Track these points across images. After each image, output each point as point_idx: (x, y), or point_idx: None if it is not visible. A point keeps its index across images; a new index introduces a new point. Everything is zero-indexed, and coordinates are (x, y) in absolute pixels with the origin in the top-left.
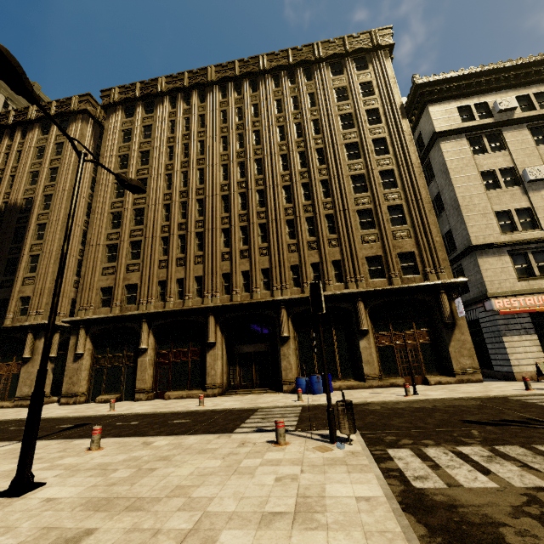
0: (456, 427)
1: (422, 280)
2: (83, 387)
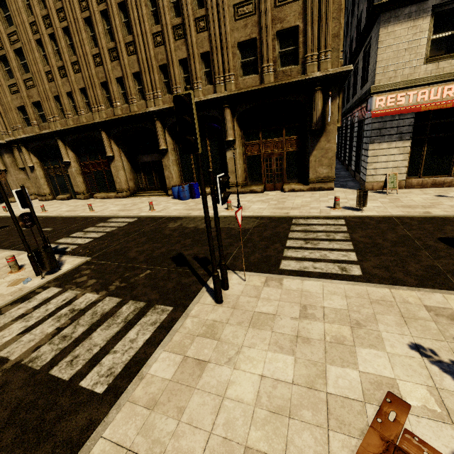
0: (149, 265)
1: (299, 74)
2: (46, 190)
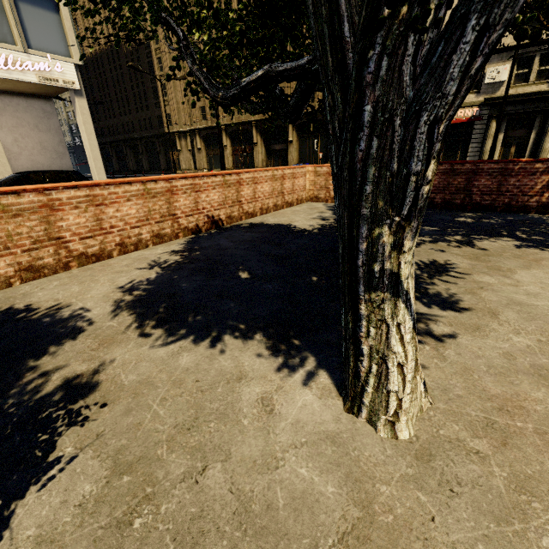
0: None
1: None
2: (205, 166)
